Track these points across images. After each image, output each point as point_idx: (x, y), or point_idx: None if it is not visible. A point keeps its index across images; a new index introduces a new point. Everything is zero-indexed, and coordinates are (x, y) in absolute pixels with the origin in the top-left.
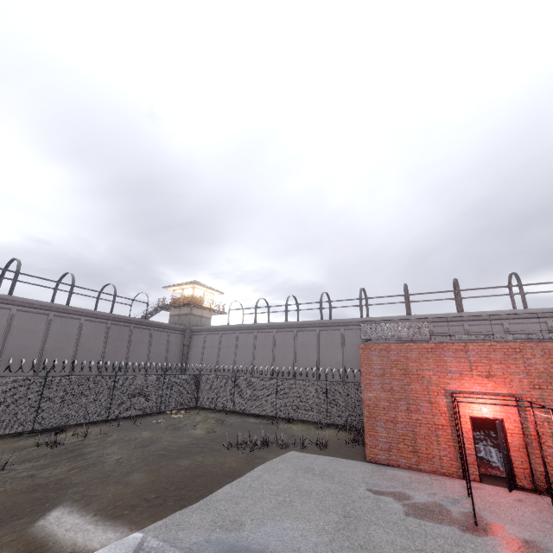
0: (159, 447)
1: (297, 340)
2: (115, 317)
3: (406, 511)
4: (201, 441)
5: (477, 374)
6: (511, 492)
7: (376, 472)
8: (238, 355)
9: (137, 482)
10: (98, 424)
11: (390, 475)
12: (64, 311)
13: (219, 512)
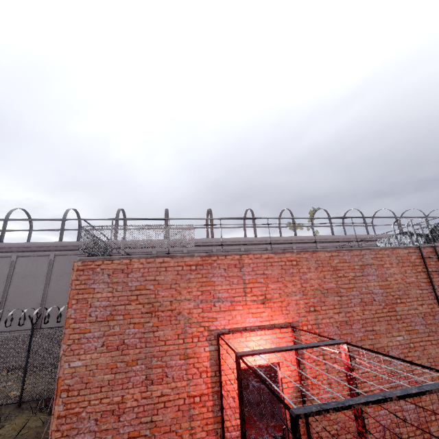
0: None
1: (15, 268)
2: None
3: None
4: None
5: (252, 300)
6: None
7: None
8: None
9: None
10: None
11: None
12: None
13: None
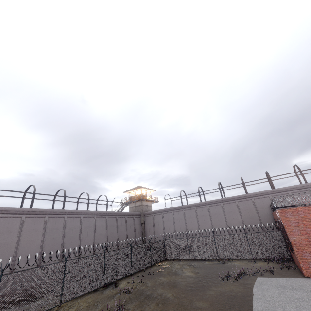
0: (182, 285)
1: (210, 211)
2: (109, 213)
3: None
4: (199, 278)
5: None
6: None
7: None
8: (176, 225)
9: (203, 306)
10: (128, 277)
11: None
12: (87, 214)
13: None
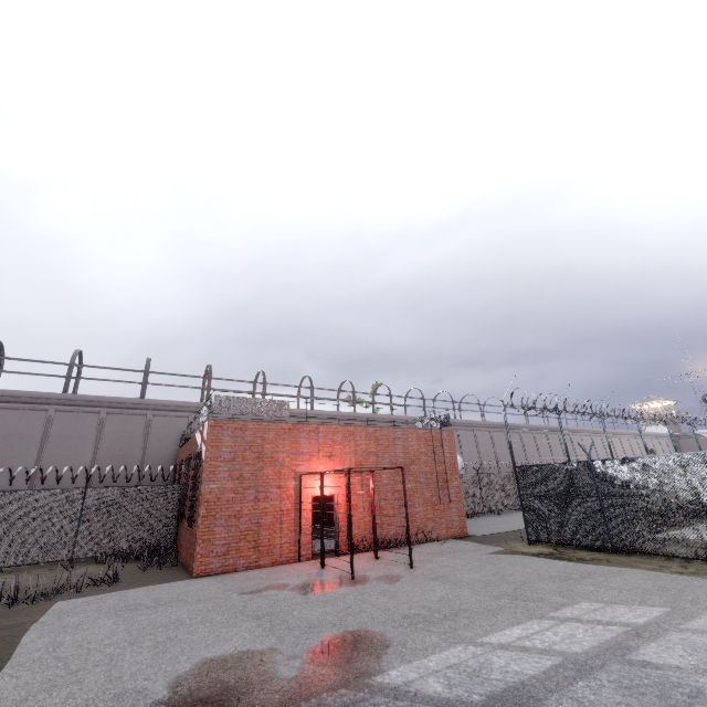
0: None
1: None
2: None
3: (301, 593)
4: None
5: (323, 455)
6: (340, 557)
7: (224, 580)
8: None
9: None
10: None
11: (243, 577)
12: None
13: (62, 706)
